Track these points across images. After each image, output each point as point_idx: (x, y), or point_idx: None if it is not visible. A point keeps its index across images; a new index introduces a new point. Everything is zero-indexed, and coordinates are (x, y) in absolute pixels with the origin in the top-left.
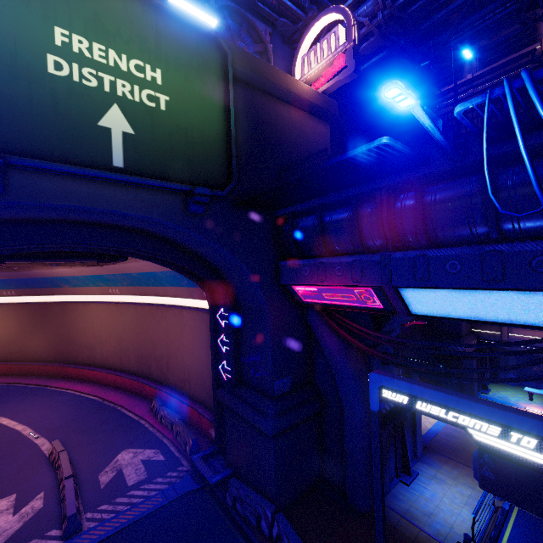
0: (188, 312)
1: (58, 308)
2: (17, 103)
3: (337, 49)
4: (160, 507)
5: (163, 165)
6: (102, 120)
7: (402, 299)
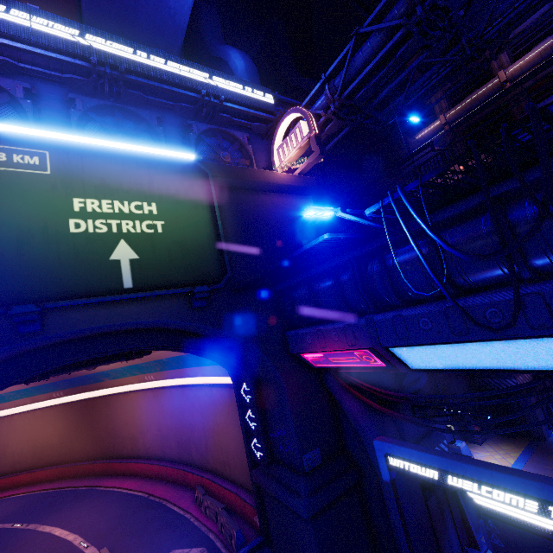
0: (217, 390)
1: (102, 402)
2: (49, 261)
3: (302, 139)
4: None
5: (165, 276)
6: (113, 255)
7: (396, 357)
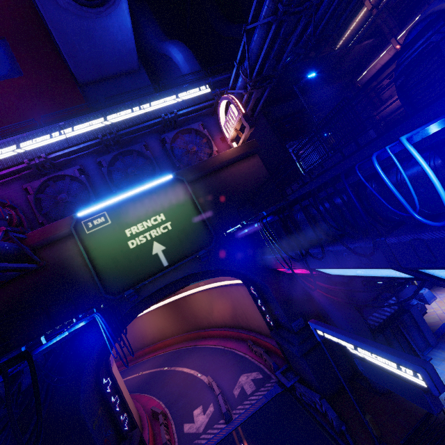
0: (240, 287)
1: (182, 301)
2: (129, 266)
3: (236, 119)
4: (265, 404)
5: (181, 252)
6: (153, 251)
7: (318, 271)
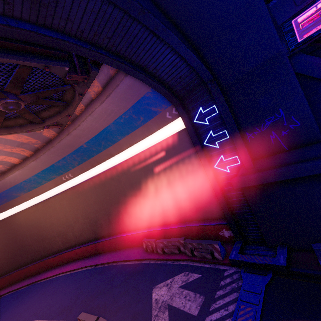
0: (148, 151)
1: (21, 216)
2: None
3: None
4: (260, 317)
5: None
6: None
7: None
